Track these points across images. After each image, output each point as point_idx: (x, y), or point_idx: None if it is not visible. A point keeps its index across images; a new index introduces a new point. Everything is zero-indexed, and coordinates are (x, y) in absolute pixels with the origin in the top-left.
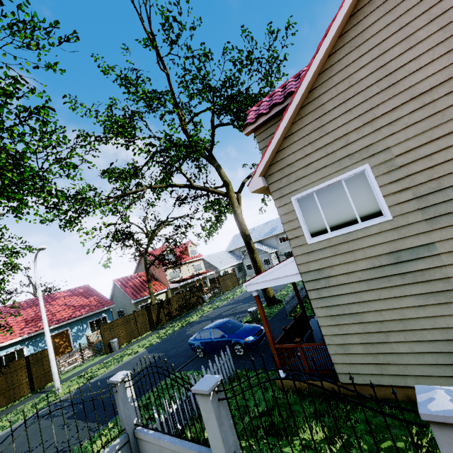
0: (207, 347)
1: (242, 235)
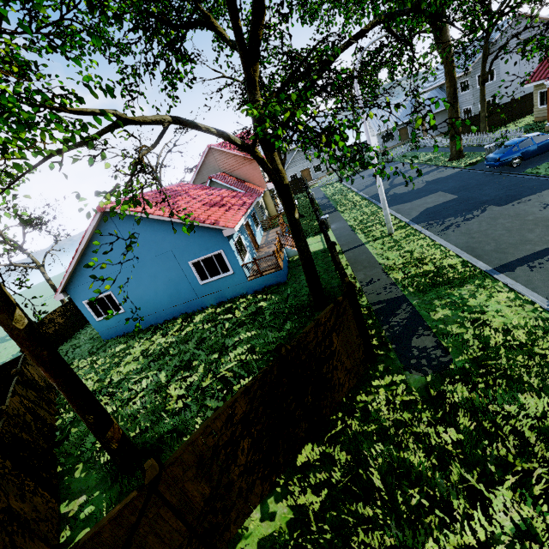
0: (528, 154)
1: (451, 81)
